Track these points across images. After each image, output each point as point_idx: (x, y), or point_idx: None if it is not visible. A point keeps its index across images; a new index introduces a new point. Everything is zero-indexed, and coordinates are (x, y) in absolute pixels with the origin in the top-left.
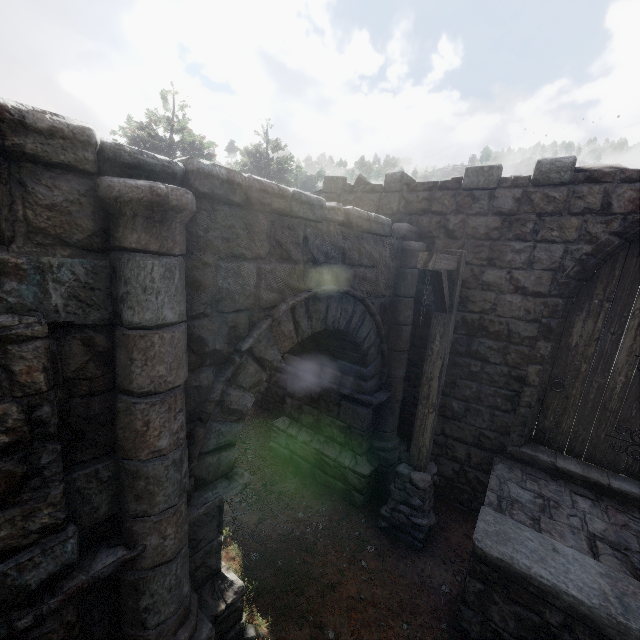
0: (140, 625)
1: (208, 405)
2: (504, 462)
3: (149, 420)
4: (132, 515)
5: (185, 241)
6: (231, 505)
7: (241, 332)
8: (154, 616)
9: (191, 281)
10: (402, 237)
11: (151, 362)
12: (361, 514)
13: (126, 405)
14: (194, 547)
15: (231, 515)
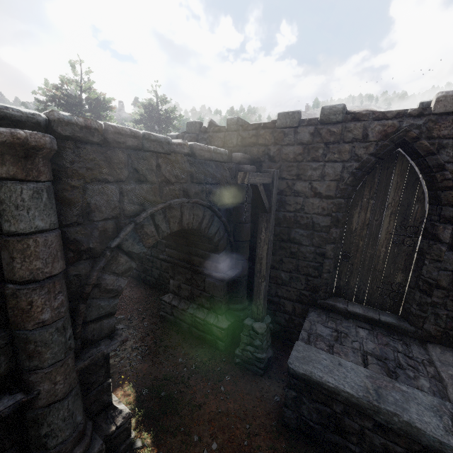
0: (42, 447)
1: (87, 287)
2: (315, 311)
3: (32, 301)
4: (27, 370)
5: (51, 171)
6: (130, 358)
7: (110, 234)
8: (52, 439)
9: (62, 199)
10: (238, 162)
11: (29, 259)
12: (223, 355)
13: (12, 291)
14: (87, 389)
15: (129, 365)
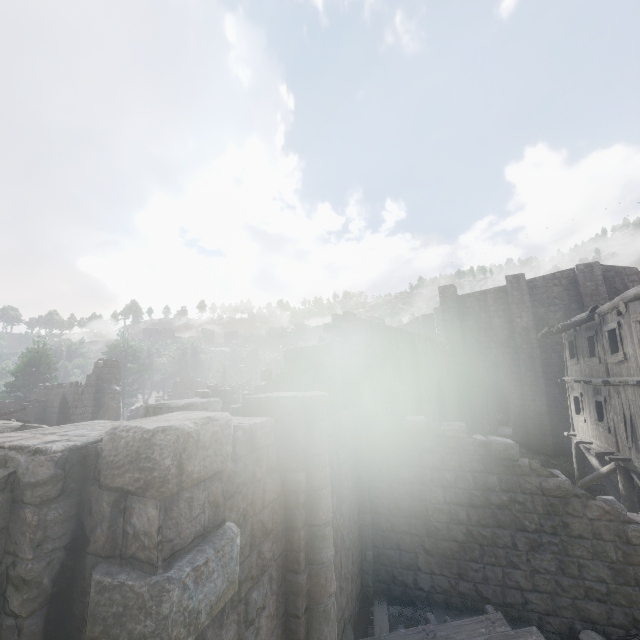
0: None
1: None
2: None
3: None
4: None
5: None
6: None
7: None
8: None
9: None
10: (35, 403)
11: None
12: None
13: None
14: None
15: None
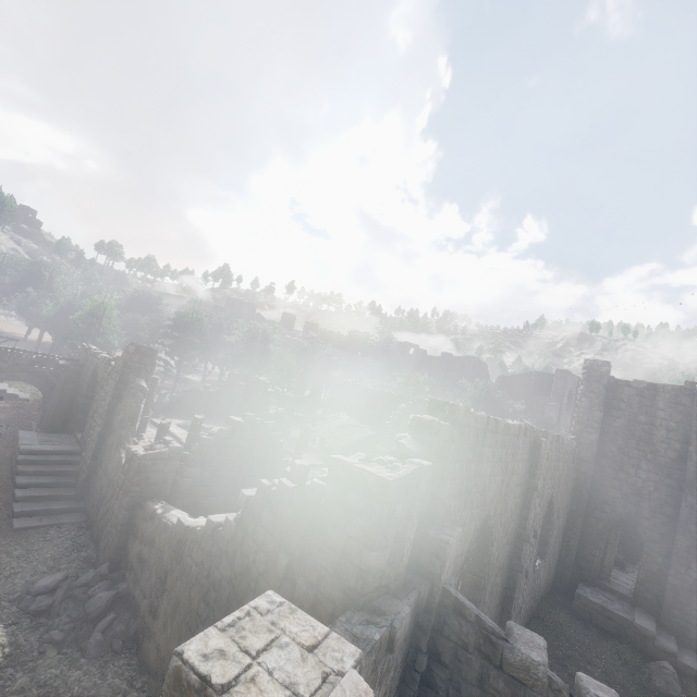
0: None
1: None
2: (70, 435)
3: None
4: None
5: None
6: None
7: None
8: None
9: None
10: (71, 365)
11: None
12: None
13: None
14: None
15: None
